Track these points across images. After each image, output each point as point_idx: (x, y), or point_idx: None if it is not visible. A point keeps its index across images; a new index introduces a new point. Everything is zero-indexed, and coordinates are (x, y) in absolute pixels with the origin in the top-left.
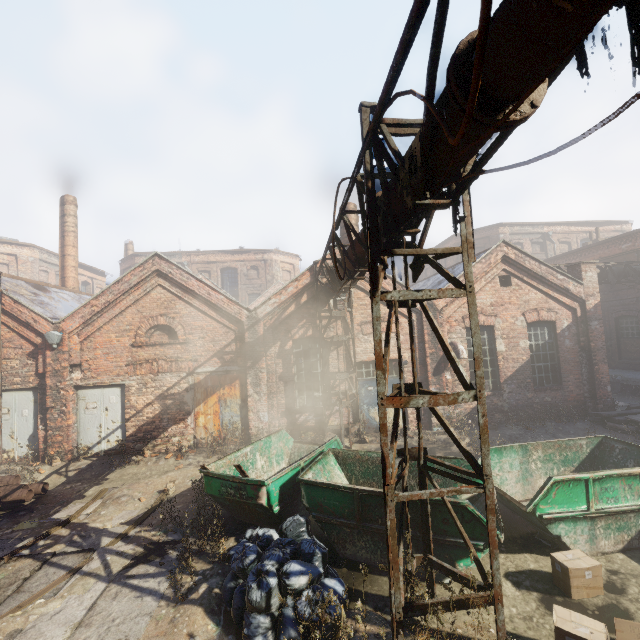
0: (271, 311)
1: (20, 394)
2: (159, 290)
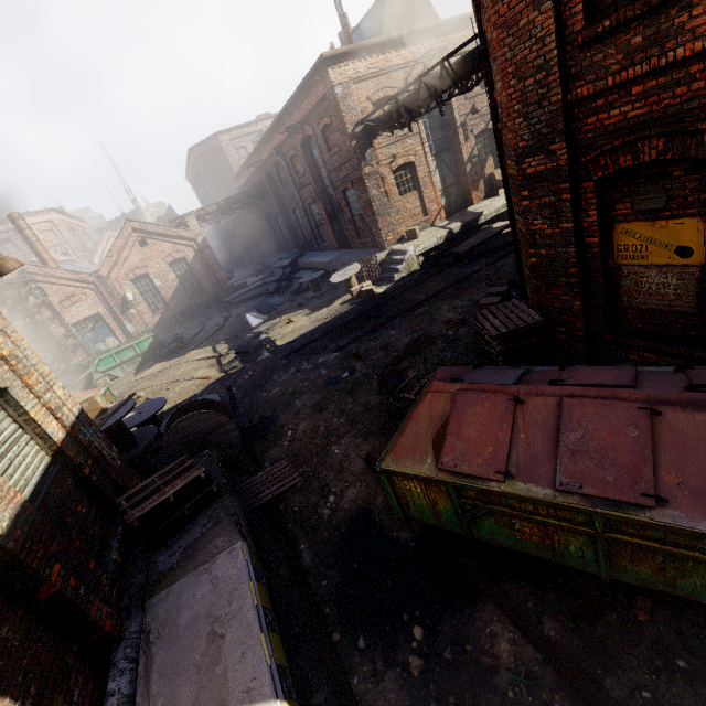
0: None
1: None
2: None
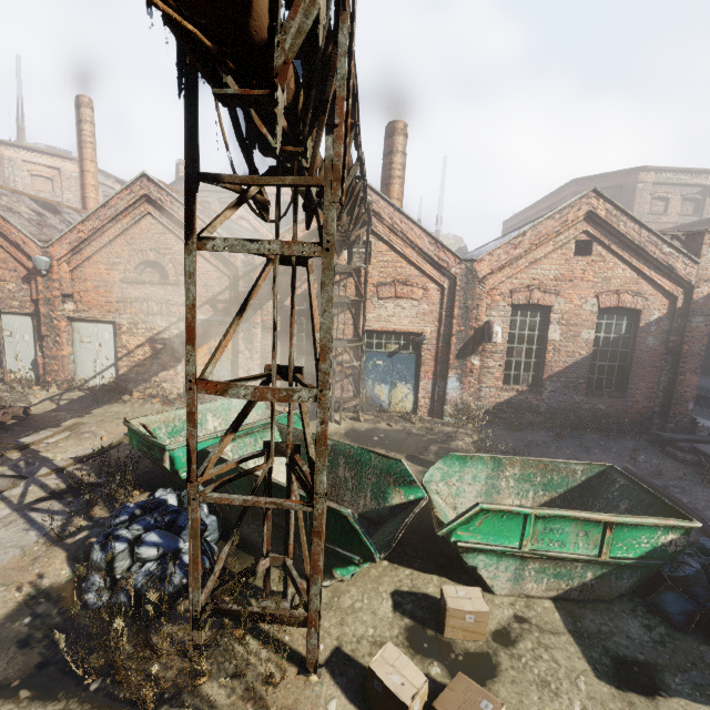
0: None
1: (20, 318)
2: (149, 220)
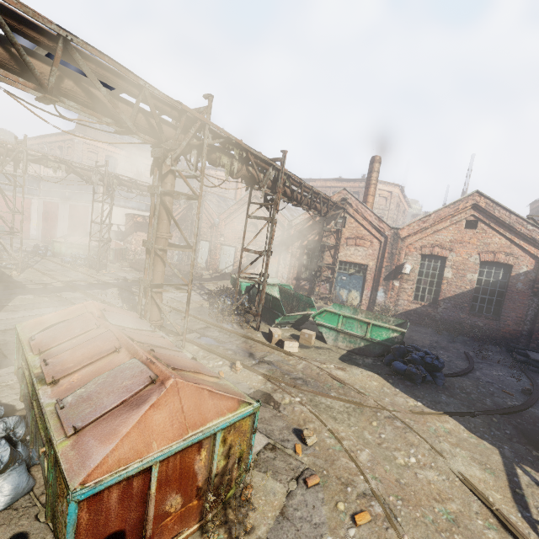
0: (299, 223)
1: (205, 242)
2: (255, 205)
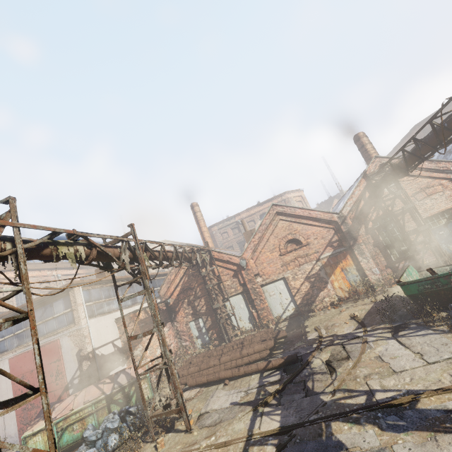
0: (350, 209)
1: (236, 297)
2: (281, 222)
